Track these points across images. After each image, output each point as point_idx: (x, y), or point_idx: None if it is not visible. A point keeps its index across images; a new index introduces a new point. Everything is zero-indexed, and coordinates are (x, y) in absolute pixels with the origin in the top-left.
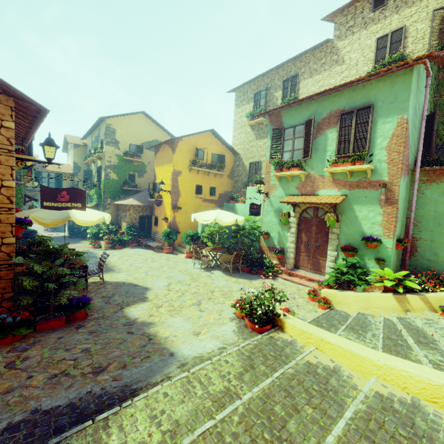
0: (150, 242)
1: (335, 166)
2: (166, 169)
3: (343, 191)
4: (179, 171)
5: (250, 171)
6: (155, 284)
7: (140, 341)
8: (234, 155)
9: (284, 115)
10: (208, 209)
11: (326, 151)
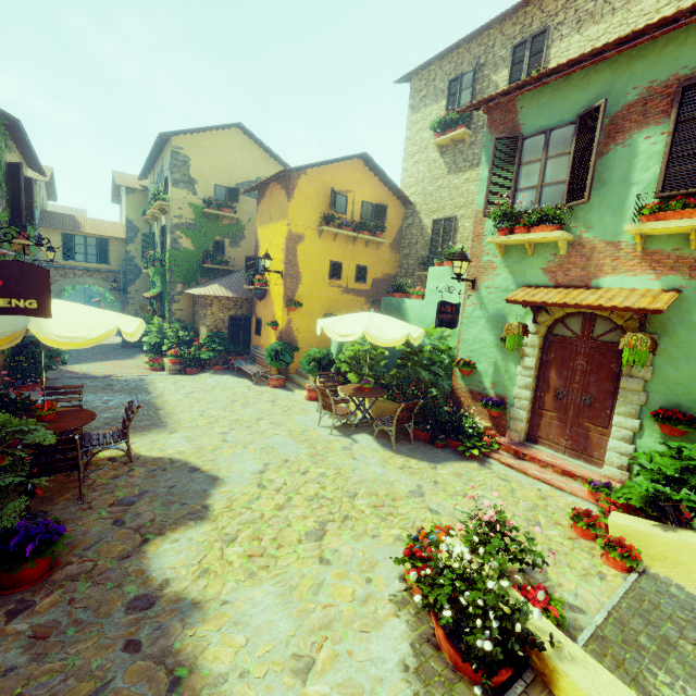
0: (246, 364)
1: (657, 220)
2: (276, 231)
3: (671, 281)
4: (299, 235)
5: (433, 236)
6: (234, 468)
7: (144, 694)
8: (404, 205)
9: (525, 106)
10: (352, 306)
11: (629, 184)
